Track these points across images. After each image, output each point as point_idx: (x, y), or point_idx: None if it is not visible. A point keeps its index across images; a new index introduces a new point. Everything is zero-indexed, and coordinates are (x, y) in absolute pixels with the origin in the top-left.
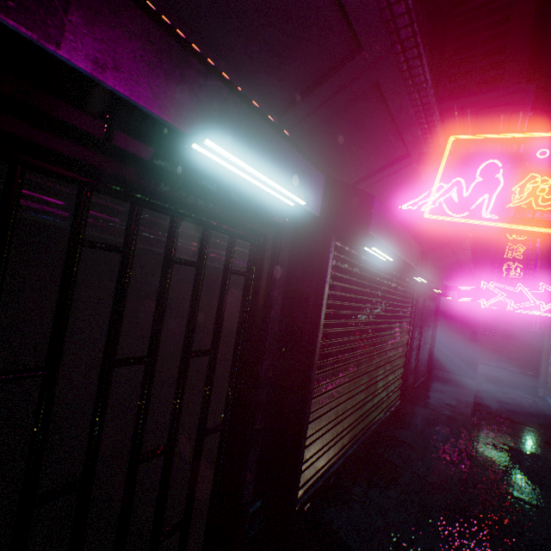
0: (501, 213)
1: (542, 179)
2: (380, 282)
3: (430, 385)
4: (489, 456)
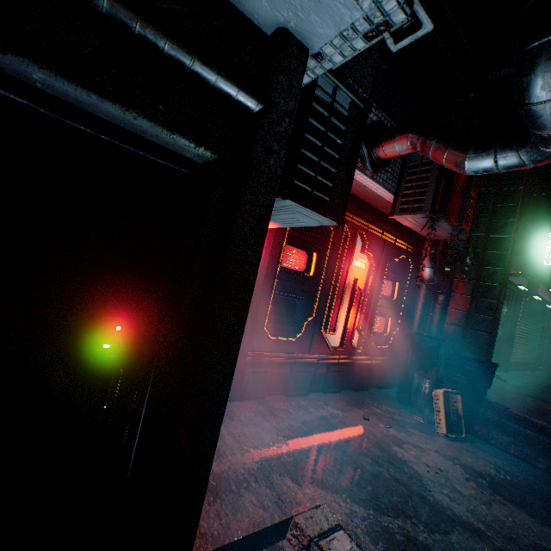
0: None
1: None
2: (532, 306)
3: None
4: None
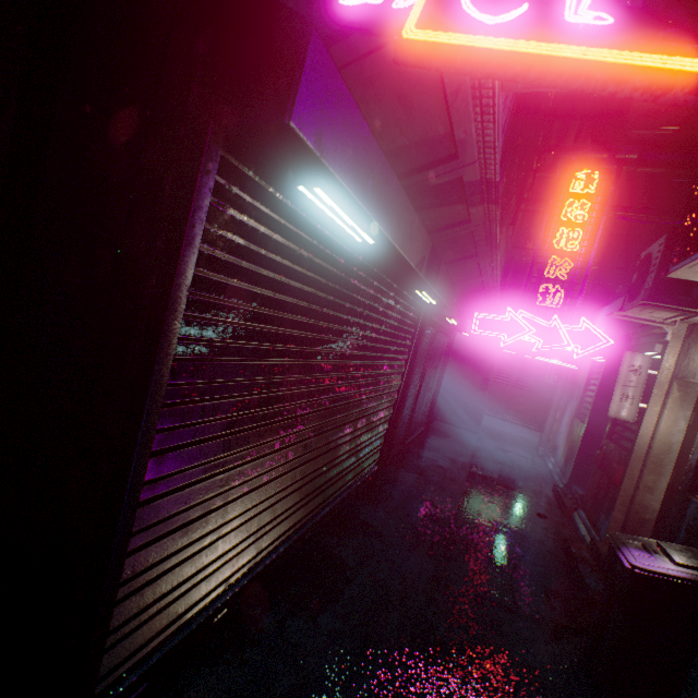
0: (617, 29)
1: None
2: (360, 289)
3: (426, 440)
4: (473, 539)
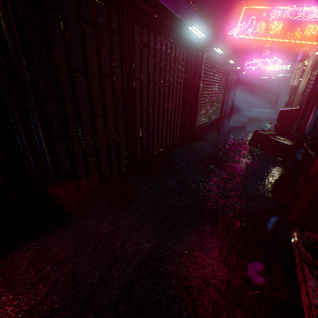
0: (253, 34)
1: (263, 23)
2: (217, 64)
3: (231, 115)
4: (248, 127)
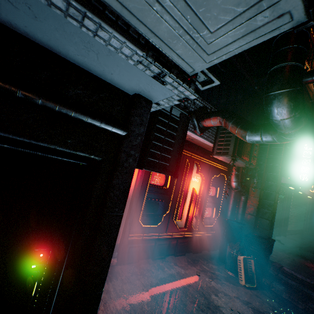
0: None
1: None
2: (298, 197)
3: (313, 234)
4: None
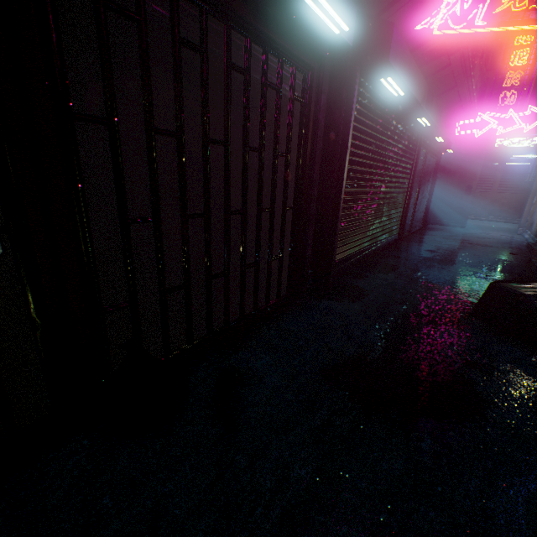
0: (489, 20)
1: None
2: (390, 123)
3: (424, 232)
4: (463, 261)
